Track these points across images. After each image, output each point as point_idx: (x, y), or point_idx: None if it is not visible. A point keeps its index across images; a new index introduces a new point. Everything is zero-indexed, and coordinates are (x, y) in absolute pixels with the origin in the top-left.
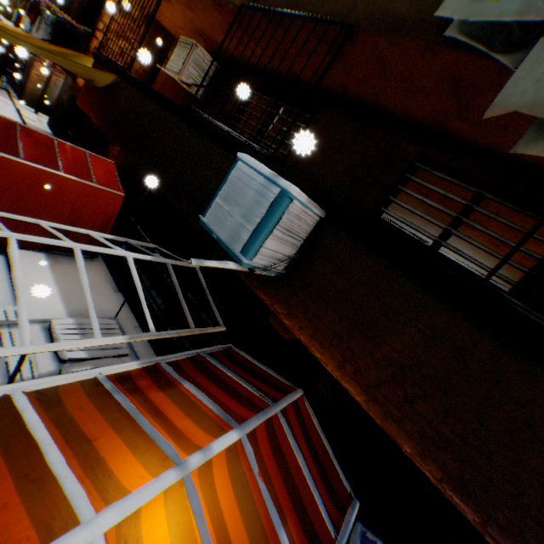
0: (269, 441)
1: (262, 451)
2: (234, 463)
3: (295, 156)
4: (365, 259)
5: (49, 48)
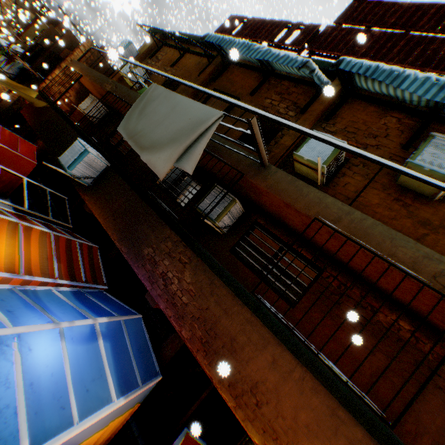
0: (67, 245)
1: (61, 245)
2: (44, 237)
3: (130, 154)
4: (117, 179)
5: (13, 83)
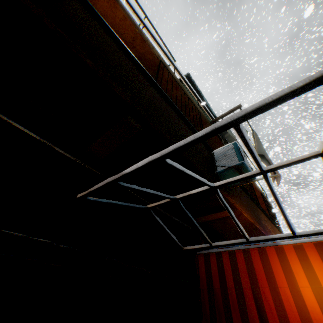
0: None
1: None
2: None
3: None
4: None
5: None
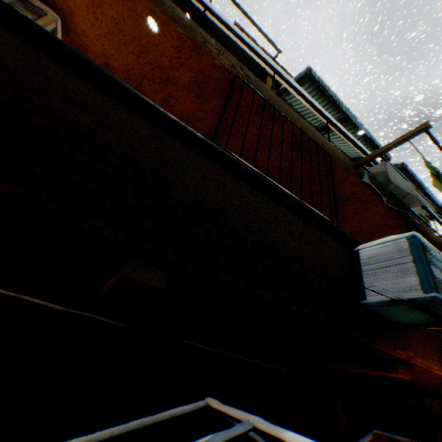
0: None
1: None
2: None
3: None
4: None
5: None
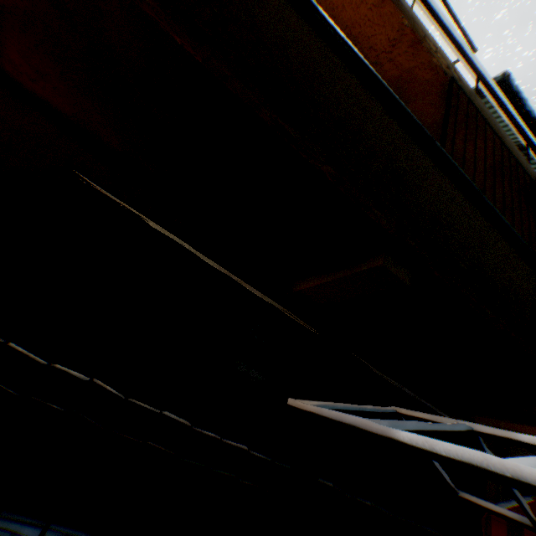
0: None
1: None
2: None
3: None
4: None
5: None
